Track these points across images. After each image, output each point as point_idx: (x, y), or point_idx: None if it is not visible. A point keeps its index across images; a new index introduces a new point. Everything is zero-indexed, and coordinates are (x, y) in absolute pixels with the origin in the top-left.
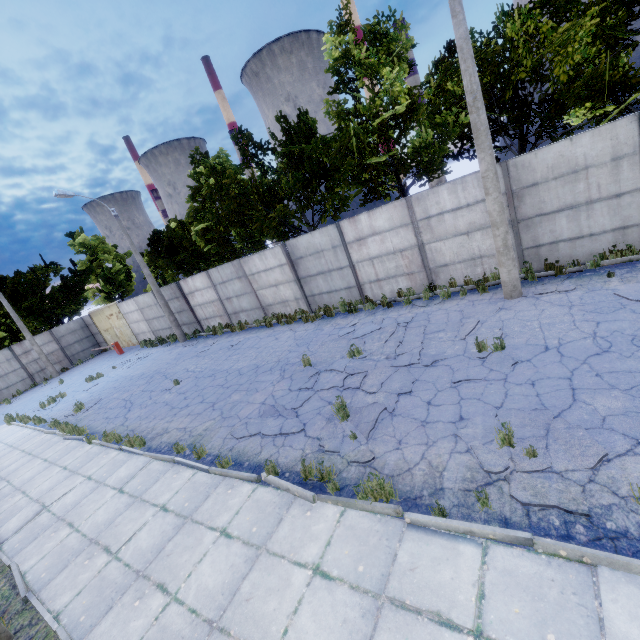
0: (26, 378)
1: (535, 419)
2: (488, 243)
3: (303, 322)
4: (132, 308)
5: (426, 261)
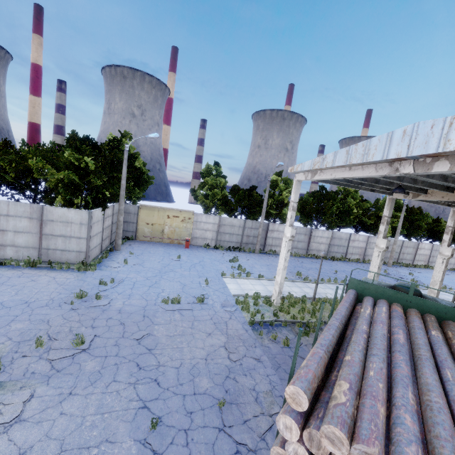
0: (100, 243)
1: None
2: None
3: (332, 260)
4: (210, 221)
5: (365, 253)
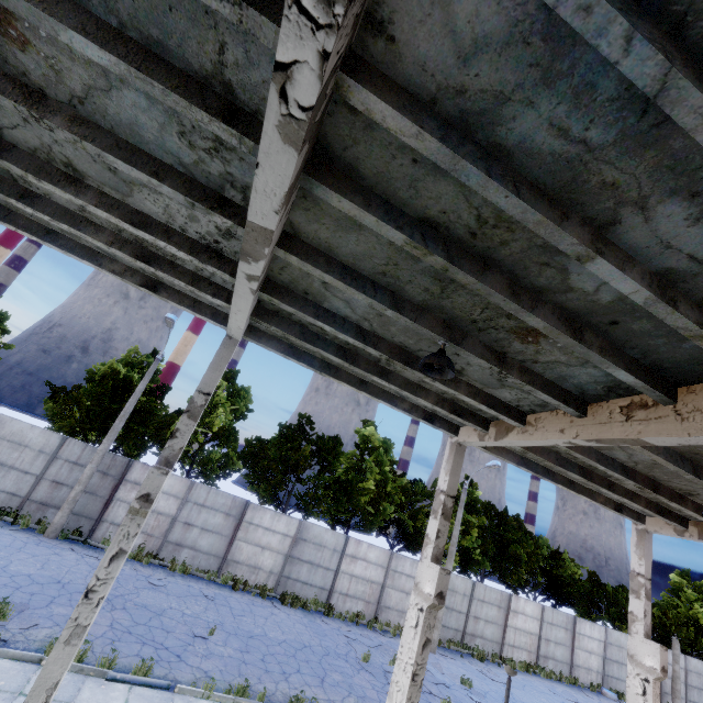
0: None
1: None
2: None
3: (279, 603)
4: None
5: (382, 598)
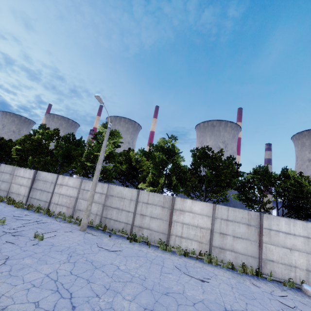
0: None
1: (0, 257)
2: (95, 209)
3: (15, 206)
4: None
5: (75, 205)
